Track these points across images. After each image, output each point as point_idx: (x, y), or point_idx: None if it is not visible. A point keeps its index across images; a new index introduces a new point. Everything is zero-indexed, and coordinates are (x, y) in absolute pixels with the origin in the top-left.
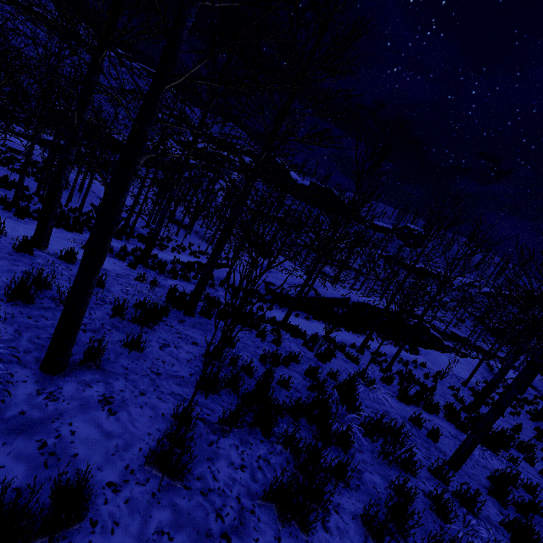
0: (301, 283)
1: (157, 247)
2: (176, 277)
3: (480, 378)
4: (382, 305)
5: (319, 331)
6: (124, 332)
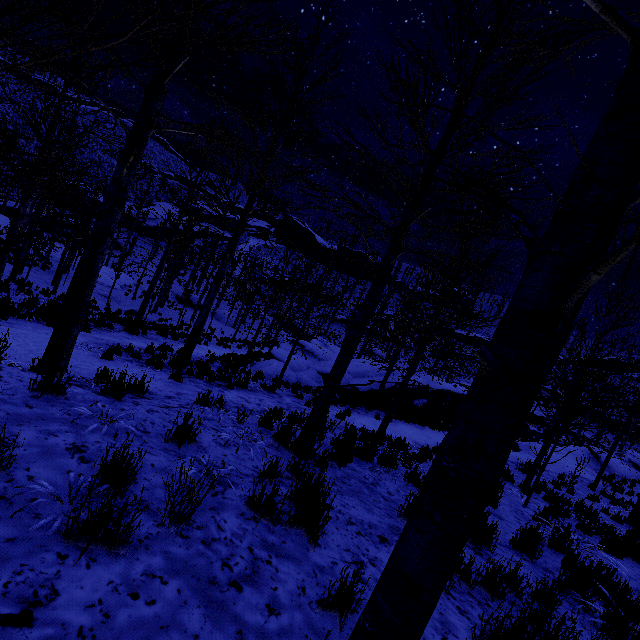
0: (367, 372)
1: (180, 339)
2: (228, 383)
3: (595, 473)
4: (460, 390)
5: (409, 436)
6: (289, 556)
